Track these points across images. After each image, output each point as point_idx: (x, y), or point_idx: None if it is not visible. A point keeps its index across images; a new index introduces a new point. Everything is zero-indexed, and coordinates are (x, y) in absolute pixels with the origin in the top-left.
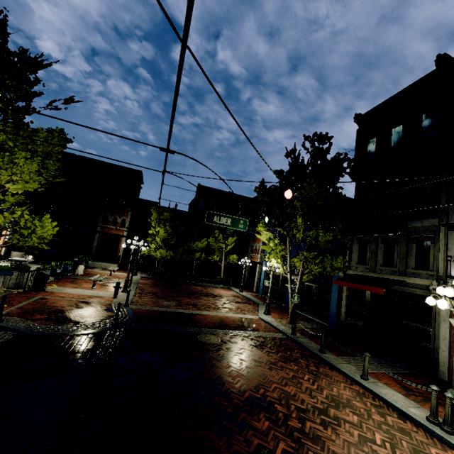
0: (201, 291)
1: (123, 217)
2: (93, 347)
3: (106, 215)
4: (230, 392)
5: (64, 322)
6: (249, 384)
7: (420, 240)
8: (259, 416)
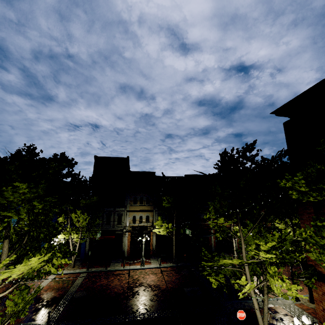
0: None
1: None
2: None
3: None
4: (124, 292)
5: None
6: (120, 288)
7: (119, 215)
8: (134, 289)
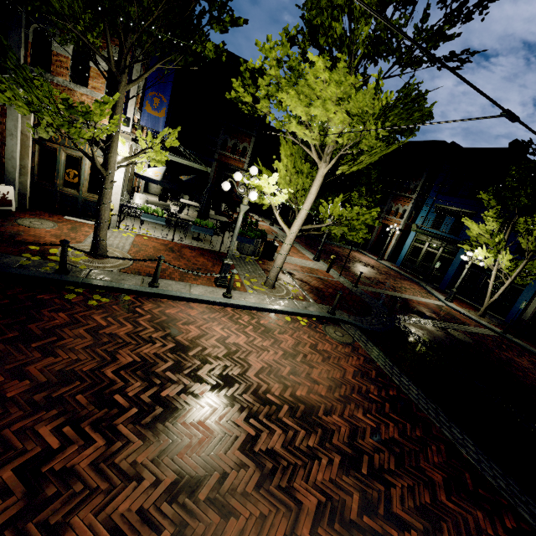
0: (351, 258)
1: (244, 143)
2: (423, 348)
3: (225, 138)
4: None
5: (354, 311)
6: None
7: None
8: None
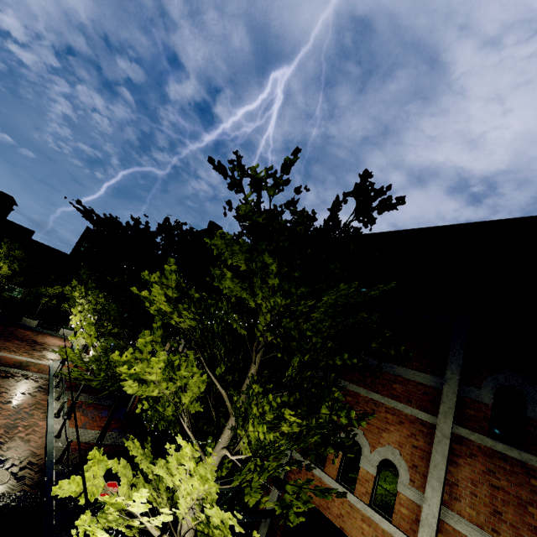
0: (24, 336)
1: None
2: None
3: None
4: None
5: None
6: None
7: None
8: None
